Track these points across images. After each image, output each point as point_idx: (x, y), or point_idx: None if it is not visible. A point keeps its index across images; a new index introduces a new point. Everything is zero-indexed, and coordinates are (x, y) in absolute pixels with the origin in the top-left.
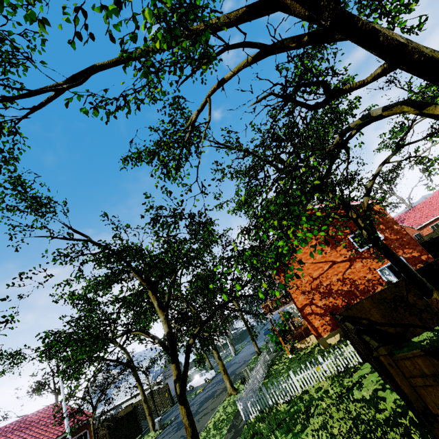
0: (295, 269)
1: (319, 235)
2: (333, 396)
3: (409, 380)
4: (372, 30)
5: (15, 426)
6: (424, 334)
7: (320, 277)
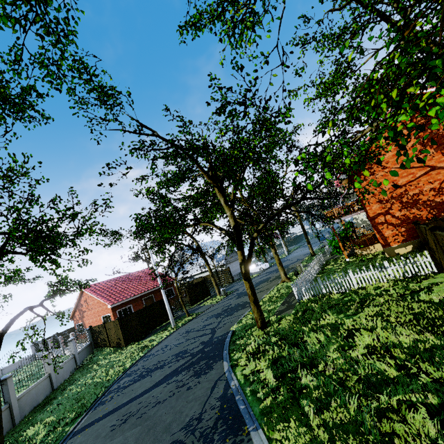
0: (375, 175)
1: (422, 132)
2: (394, 294)
3: None
4: None
5: (126, 278)
6: None
7: (407, 185)
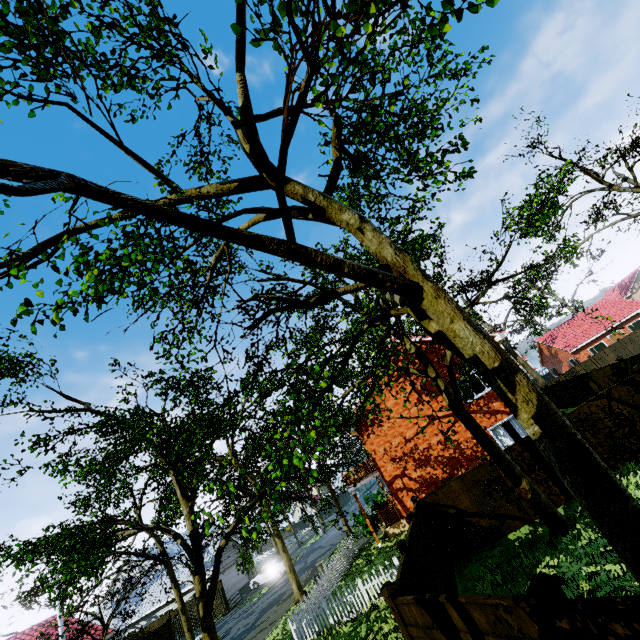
0: (383, 427)
1: (415, 379)
2: None
3: (408, 628)
4: (335, 263)
5: None
6: (522, 528)
7: (416, 438)
